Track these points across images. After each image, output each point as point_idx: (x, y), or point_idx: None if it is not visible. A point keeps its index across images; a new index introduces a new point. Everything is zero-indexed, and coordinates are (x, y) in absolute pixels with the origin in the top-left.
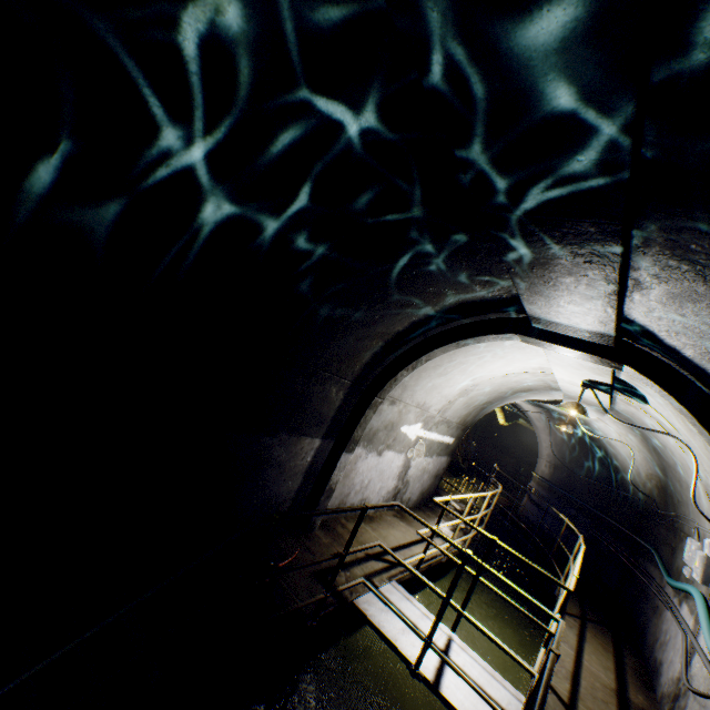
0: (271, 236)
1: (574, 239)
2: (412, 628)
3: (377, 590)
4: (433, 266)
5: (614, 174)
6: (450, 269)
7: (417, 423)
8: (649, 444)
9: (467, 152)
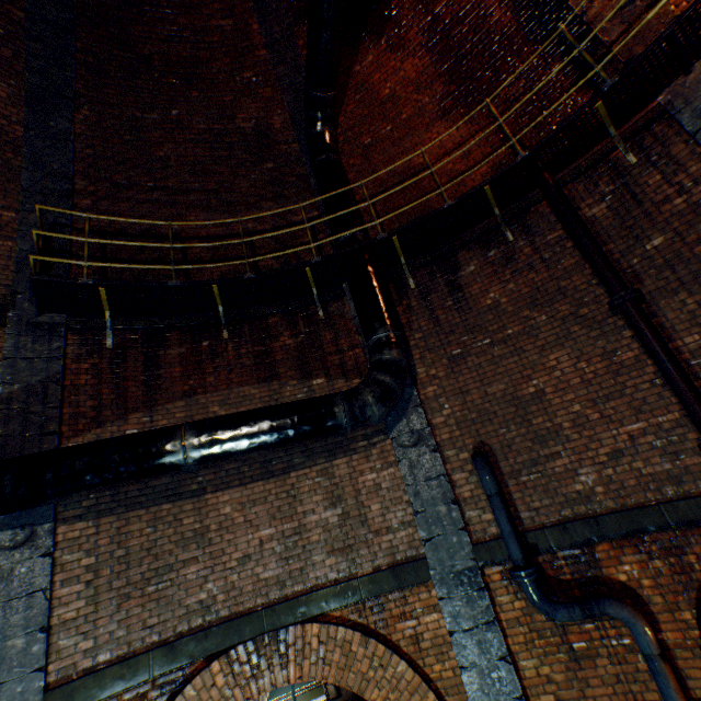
0: None
1: None
2: None
3: None
4: None
5: None
6: None
7: None
8: None
9: None
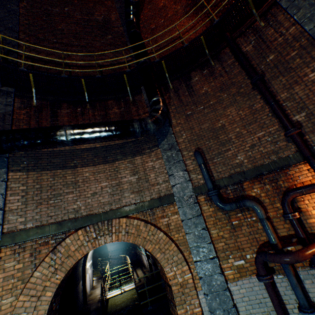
0: None
1: None
2: (118, 288)
3: (108, 295)
4: None
5: None
6: None
7: (88, 262)
8: None
9: None
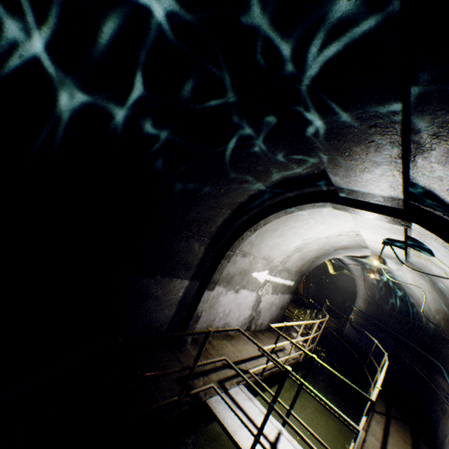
0: (124, 122)
1: (357, 102)
2: (246, 426)
3: (227, 392)
4: (257, 148)
5: (384, 9)
6: (271, 149)
7: (264, 270)
8: (436, 287)
9: (252, 19)
